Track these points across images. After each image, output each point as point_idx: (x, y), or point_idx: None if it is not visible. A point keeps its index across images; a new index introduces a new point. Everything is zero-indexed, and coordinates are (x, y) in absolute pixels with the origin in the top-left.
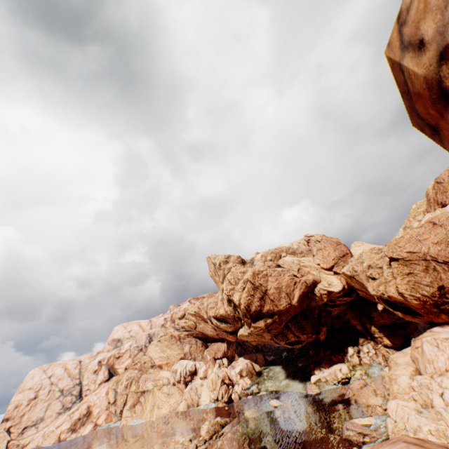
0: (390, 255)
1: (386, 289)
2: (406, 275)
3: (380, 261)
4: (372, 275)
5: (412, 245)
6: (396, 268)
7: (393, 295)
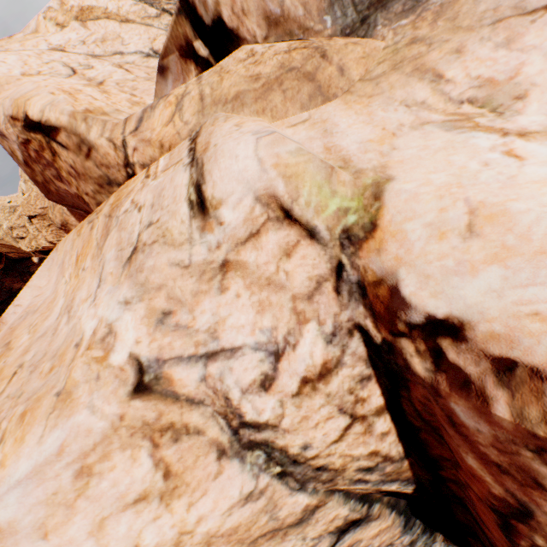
0: (29, 214)
1: (39, 243)
2: (49, 227)
3: (21, 220)
4: (20, 235)
5: (42, 202)
6: (39, 223)
7: (46, 245)
